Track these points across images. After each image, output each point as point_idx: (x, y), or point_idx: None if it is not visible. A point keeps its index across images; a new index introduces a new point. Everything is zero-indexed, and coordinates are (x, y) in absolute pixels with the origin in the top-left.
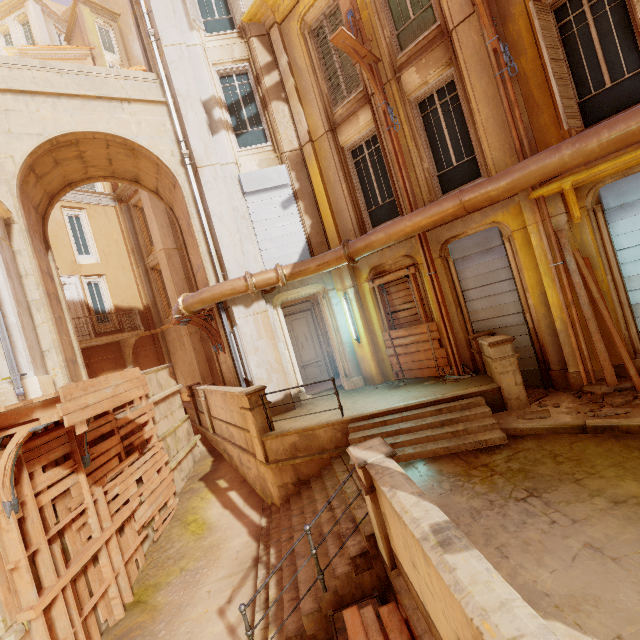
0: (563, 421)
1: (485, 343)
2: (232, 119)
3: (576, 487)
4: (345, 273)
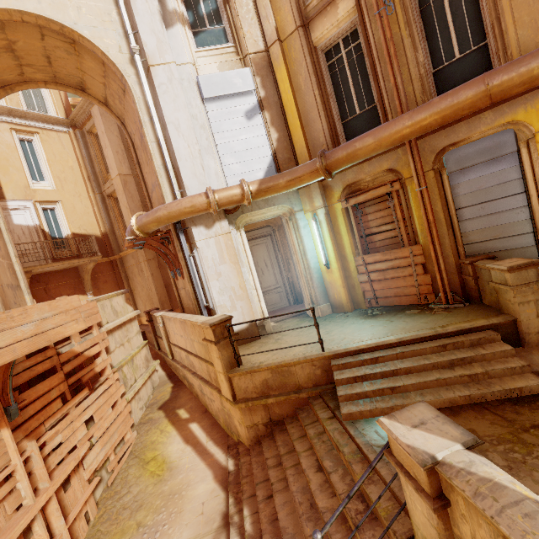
0: None
1: (501, 267)
2: (188, 14)
3: None
4: (315, 192)
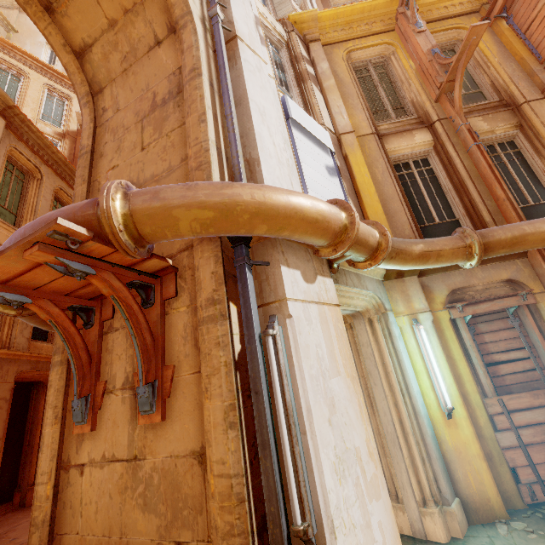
0: None
1: None
2: None
3: None
4: (414, 288)
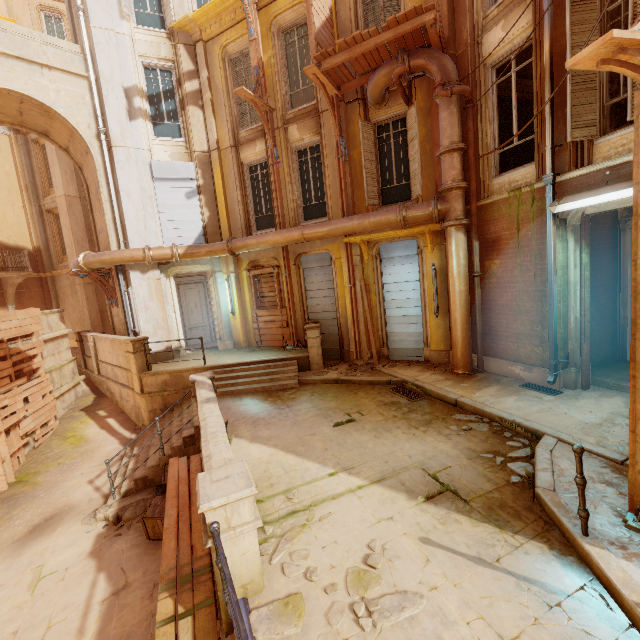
0: (331, 377)
1: (305, 327)
2: (151, 109)
3: (310, 404)
4: (230, 261)
